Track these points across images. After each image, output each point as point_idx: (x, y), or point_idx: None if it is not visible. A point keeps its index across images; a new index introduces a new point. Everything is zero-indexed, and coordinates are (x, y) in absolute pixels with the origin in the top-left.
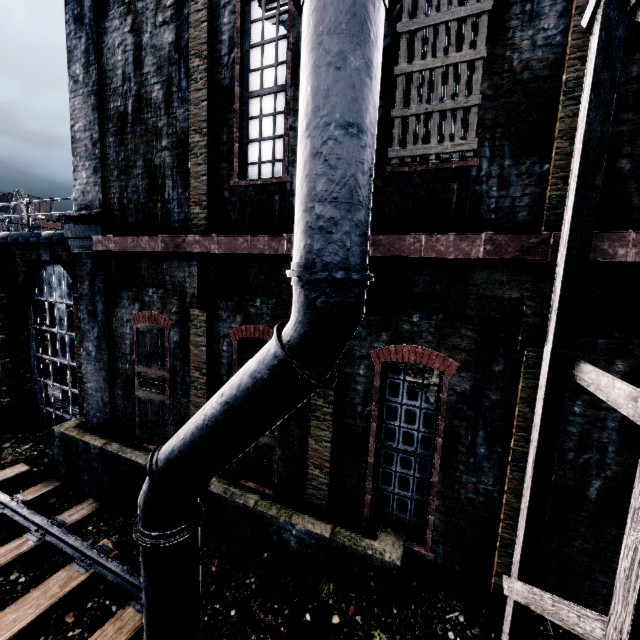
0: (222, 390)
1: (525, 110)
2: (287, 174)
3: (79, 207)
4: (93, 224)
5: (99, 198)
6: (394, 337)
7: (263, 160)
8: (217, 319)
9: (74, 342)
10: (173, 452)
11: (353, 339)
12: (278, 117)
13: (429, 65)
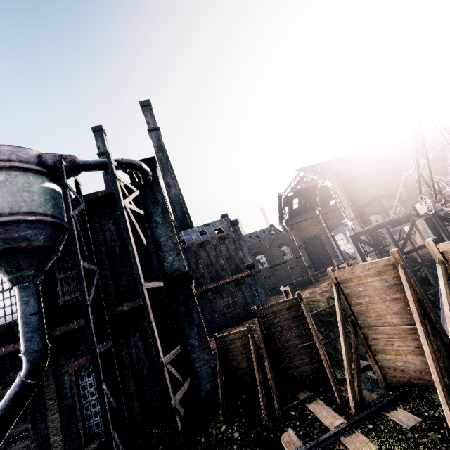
0: None
1: None
2: None
3: None
4: None
5: None
6: (76, 358)
7: (7, 314)
8: None
9: None
10: None
11: (60, 367)
12: (12, 298)
13: (66, 275)
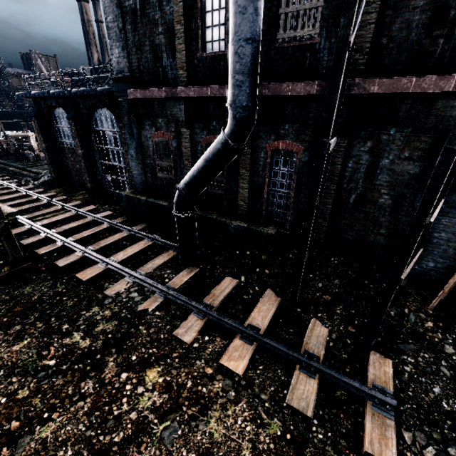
0: (203, 155)
1: None
2: (227, 49)
3: (116, 72)
4: (126, 83)
5: (127, 66)
6: (277, 137)
7: (214, 39)
8: (195, 133)
9: (119, 153)
10: (186, 181)
11: (259, 139)
12: (221, 11)
13: None
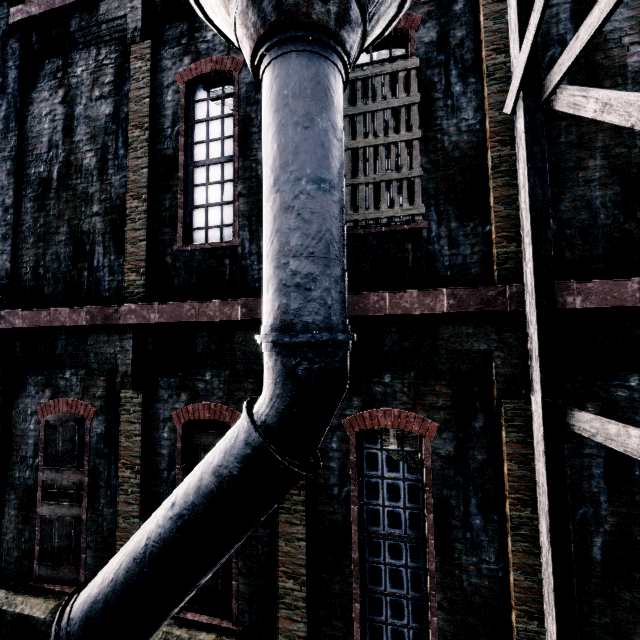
0: (172, 498)
1: (461, 181)
2: (238, 238)
3: None
4: None
5: (6, 268)
6: (367, 401)
7: (210, 225)
8: (156, 400)
9: None
10: (96, 605)
11: None
12: (226, 185)
13: (372, 143)
